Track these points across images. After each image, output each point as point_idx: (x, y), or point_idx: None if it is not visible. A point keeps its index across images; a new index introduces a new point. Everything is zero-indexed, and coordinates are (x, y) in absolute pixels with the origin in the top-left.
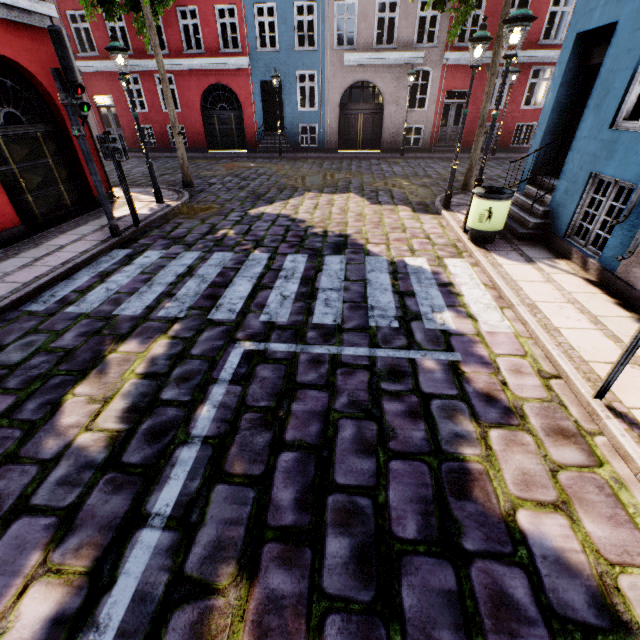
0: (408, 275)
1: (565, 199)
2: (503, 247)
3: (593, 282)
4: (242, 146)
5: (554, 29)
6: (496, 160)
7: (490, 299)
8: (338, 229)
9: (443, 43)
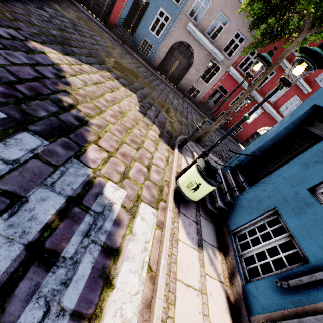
0: (86, 213)
1: (246, 206)
2: (191, 213)
3: (231, 305)
4: (105, 20)
5: (273, 95)
6: (220, 132)
7: (137, 307)
8: (88, 112)
9: (233, 61)
